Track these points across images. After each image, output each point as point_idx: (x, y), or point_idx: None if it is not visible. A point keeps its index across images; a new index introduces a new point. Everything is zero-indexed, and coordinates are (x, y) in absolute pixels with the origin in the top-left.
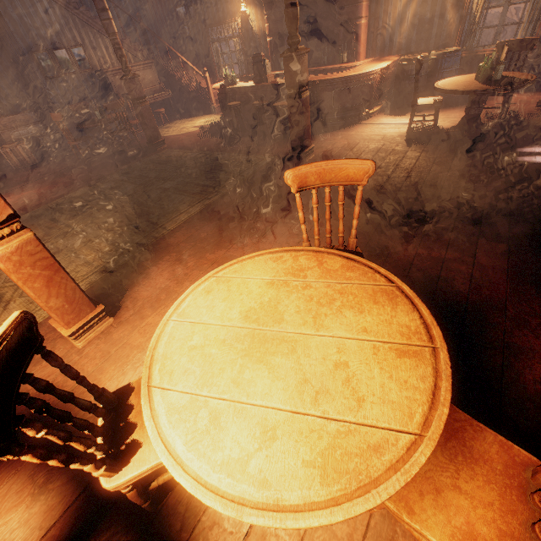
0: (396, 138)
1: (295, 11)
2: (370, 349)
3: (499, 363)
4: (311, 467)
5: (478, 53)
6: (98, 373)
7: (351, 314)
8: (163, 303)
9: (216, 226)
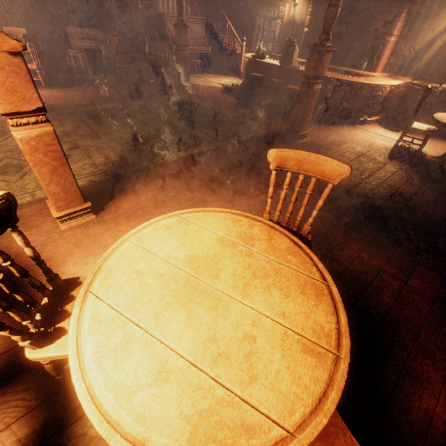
0: (382, 149)
1: (335, 11)
2: (281, 334)
3: (393, 379)
4: (186, 421)
5: None
6: (67, 255)
7: (277, 295)
8: (137, 219)
9: (203, 171)
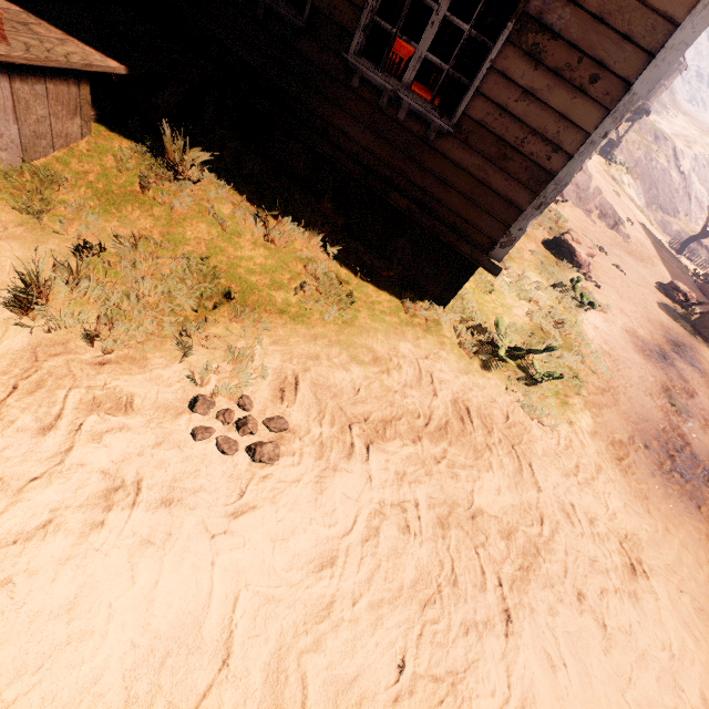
0: None
1: None
2: None
3: None
4: None
5: None
6: None
7: None
8: None
9: None
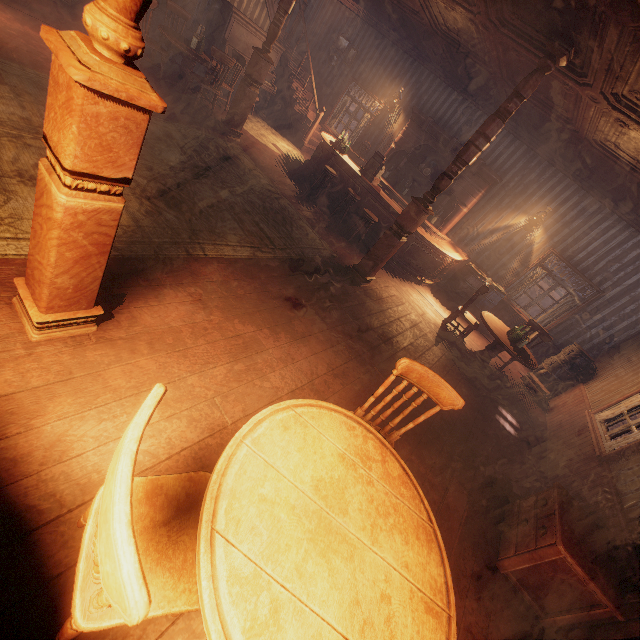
0: (432, 324)
1: (448, 182)
2: (408, 591)
3: None
4: None
5: (512, 306)
6: (46, 396)
7: (399, 540)
8: (167, 350)
9: (257, 292)
